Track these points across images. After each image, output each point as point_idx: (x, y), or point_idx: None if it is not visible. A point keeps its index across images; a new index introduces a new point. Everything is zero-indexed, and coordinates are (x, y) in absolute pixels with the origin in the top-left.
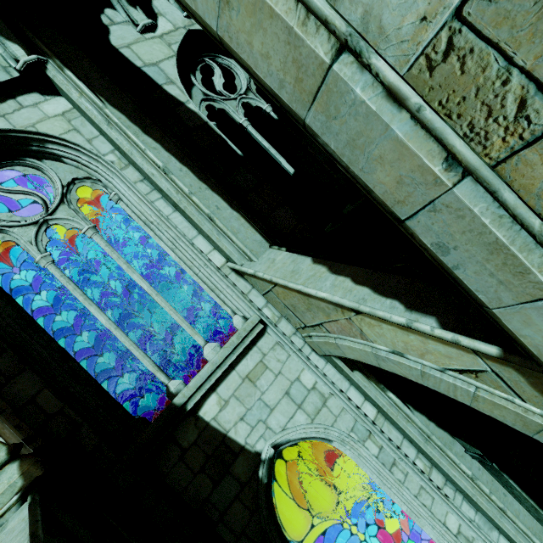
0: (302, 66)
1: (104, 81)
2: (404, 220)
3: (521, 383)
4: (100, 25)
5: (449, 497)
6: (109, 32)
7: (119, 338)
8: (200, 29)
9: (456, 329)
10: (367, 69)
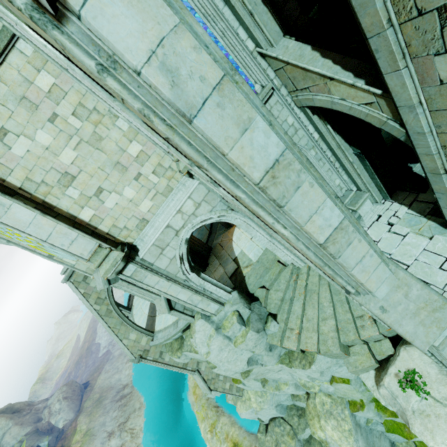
0: None
1: None
2: (368, 39)
3: (384, 105)
4: None
5: (339, 172)
6: None
7: None
8: None
9: (370, 85)
10: None
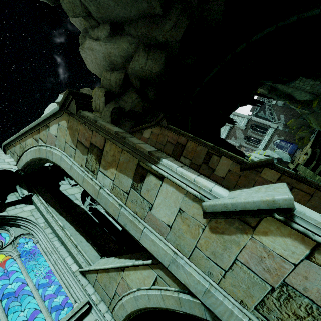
0: (95, 190)
1: (52, 199)
2: (117, 220)
3: (164, 276)
4: (58, 184)
5: None
6: (60, 186)
7: (0, 319)
8: None
9: (145, 260)
10: (104, 190)
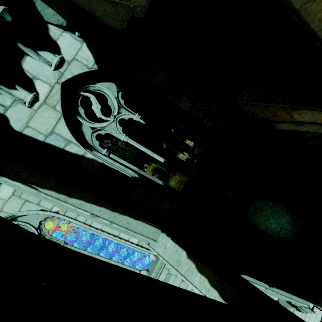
0: None
1: (29, 172)
2: None
3: None
4: None
5: None
6: (8, 119)
7: None
8: (69, 77)
9: None
10: None
